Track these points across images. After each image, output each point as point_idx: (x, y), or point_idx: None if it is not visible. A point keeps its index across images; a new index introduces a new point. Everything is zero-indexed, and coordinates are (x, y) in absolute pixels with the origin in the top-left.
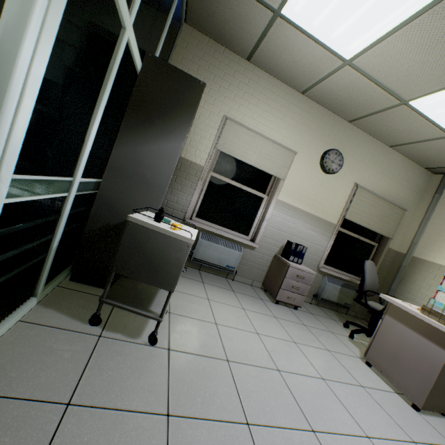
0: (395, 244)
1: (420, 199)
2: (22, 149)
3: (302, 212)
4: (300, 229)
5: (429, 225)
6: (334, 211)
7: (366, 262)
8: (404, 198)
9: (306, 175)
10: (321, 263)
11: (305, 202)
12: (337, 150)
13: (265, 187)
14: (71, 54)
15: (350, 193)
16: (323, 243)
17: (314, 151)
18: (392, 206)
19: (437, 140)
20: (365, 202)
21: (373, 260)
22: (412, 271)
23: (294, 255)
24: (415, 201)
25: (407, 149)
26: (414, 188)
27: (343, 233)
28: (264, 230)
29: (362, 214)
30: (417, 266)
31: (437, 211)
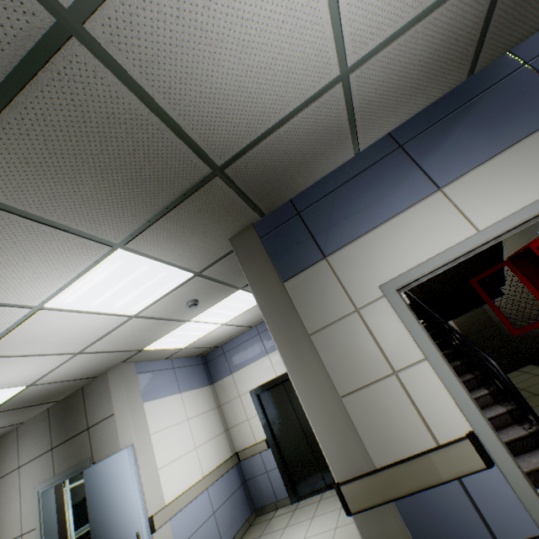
0: None
1: None
2: (76, 525)
3: None
4: None
5: None
6: None
7: None
8: None
9: None
10: None
11: None
12: None
13: None
14: (79, 502)
15: None
16: None
17: None
18: None
19: None
20: None
21: None
22: None
23: None
24: None
25: None
26: None
27: None
28: None
29: None
30: None
31: None
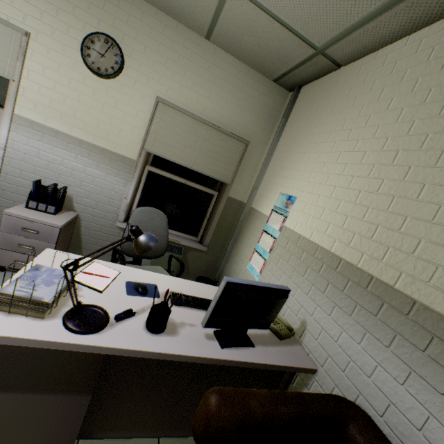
0: (240, 192)
1: (272, 130)
2: None
3: (70, 138)
4: (72, 164)
5: (270, 163)
6: (128, 140)
7: (137, 209)
8: (246, 126)
9: (63, 77)
10: (121, 216)
11: (72, 123)
12: (106, 35)
13: (5, 97)
14: None
15: (151, 113)
16: (120, 188)
17: (68, 35)
18: (224, 137)
19: (228, 4)
20: (177, 128)
21: (212, 214)
22: (246, 227)
23: (38, 200)
24: (265, 133)
25: (225, 41)
26: (261, 113)
27: (159, 176)
28: (5, 164)
29: (175, 146)
30: (250, 220)
31: (281, 142)
